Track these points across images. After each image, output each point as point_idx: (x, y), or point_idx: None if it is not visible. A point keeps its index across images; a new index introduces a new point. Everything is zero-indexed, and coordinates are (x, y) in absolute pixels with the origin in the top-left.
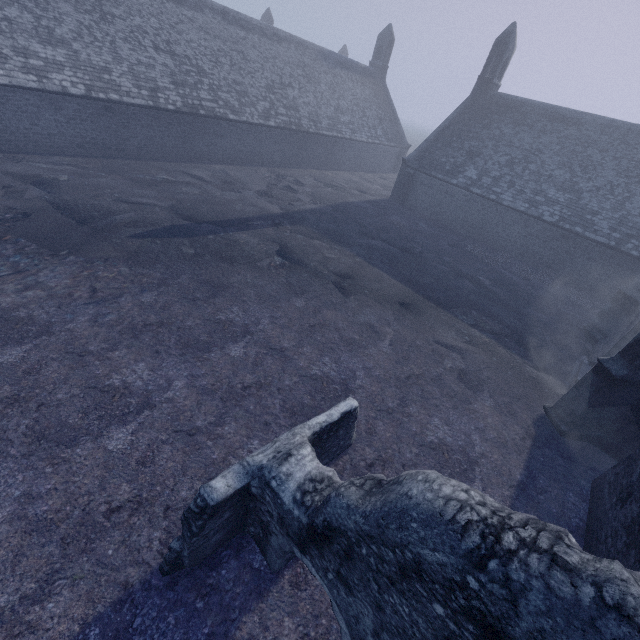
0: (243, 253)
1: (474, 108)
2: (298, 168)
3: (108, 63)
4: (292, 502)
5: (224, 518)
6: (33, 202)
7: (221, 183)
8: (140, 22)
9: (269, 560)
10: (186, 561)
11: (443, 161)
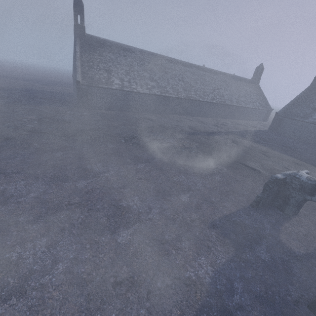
0: (220, 141)
1: (313, 90)
2: (222, 118)
3: (166, 85)
4: (306, 180)
5: (275, 189)
6: (152, 124)
7: (198, 122)
8: (174, 73)
9: (286, 211)
10: (260, 203)
11: (298, 112)
